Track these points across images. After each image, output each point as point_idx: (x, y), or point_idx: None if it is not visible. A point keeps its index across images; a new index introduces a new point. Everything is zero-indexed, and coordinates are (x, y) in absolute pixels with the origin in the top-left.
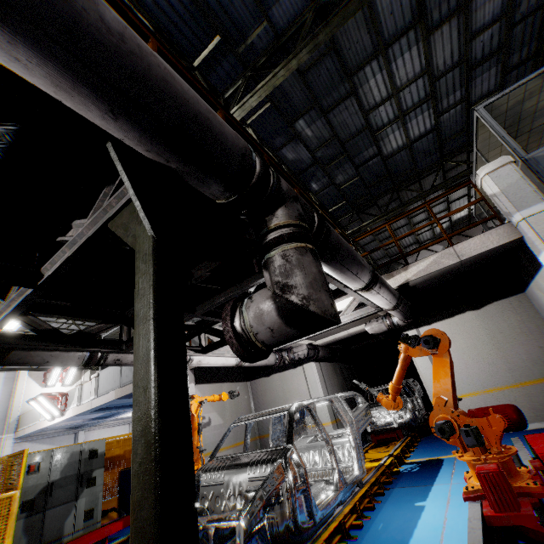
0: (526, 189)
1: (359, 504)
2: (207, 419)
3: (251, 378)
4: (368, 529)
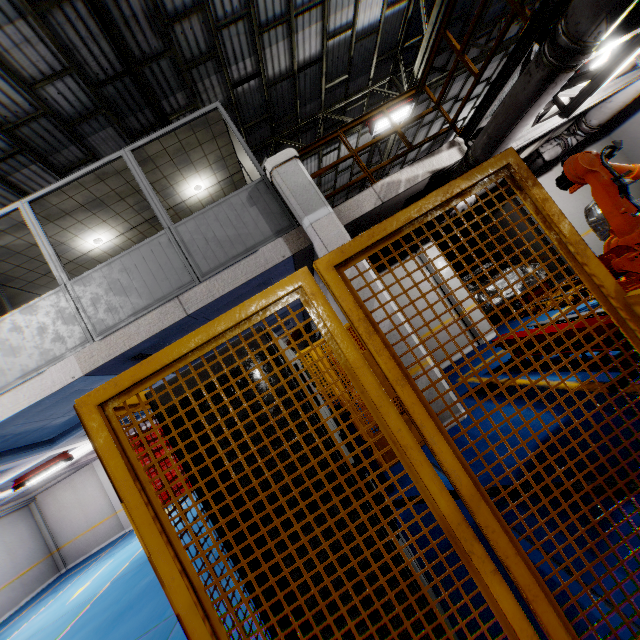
0: None
1: None
2: None
3: None
4: None
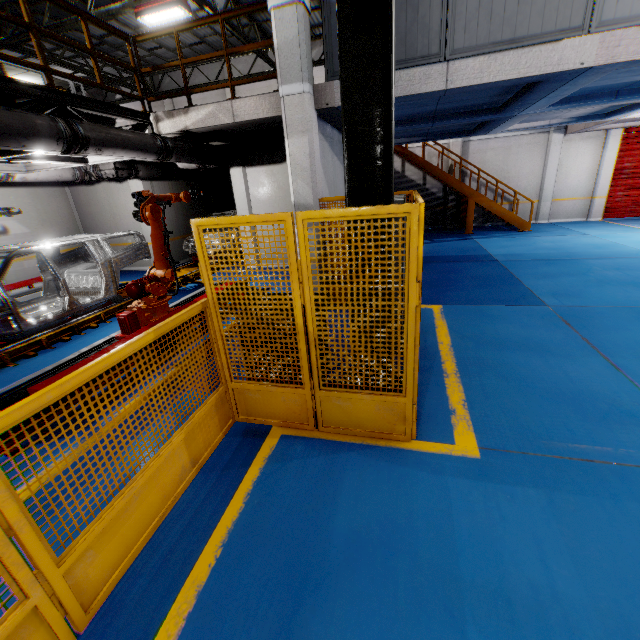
0: (297, 56)
1: (104, 315)
2: (2, 228)
3: (69, 183)
4: (99, 329)
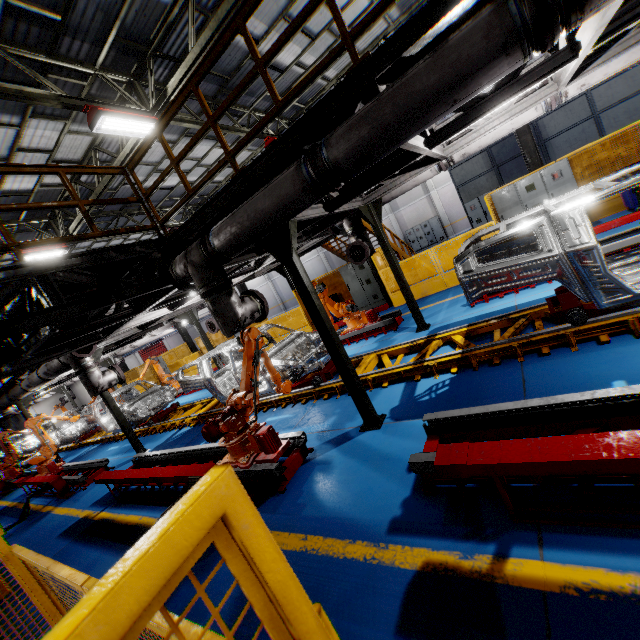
0: None
1: None
2: None
3: None
4: None
